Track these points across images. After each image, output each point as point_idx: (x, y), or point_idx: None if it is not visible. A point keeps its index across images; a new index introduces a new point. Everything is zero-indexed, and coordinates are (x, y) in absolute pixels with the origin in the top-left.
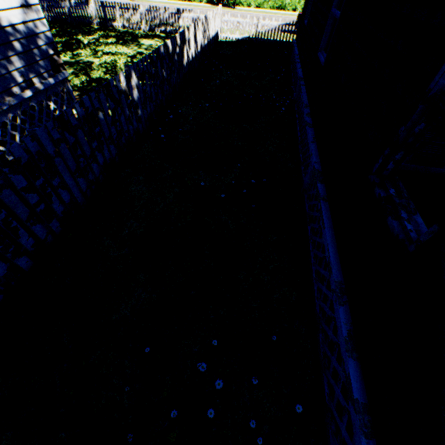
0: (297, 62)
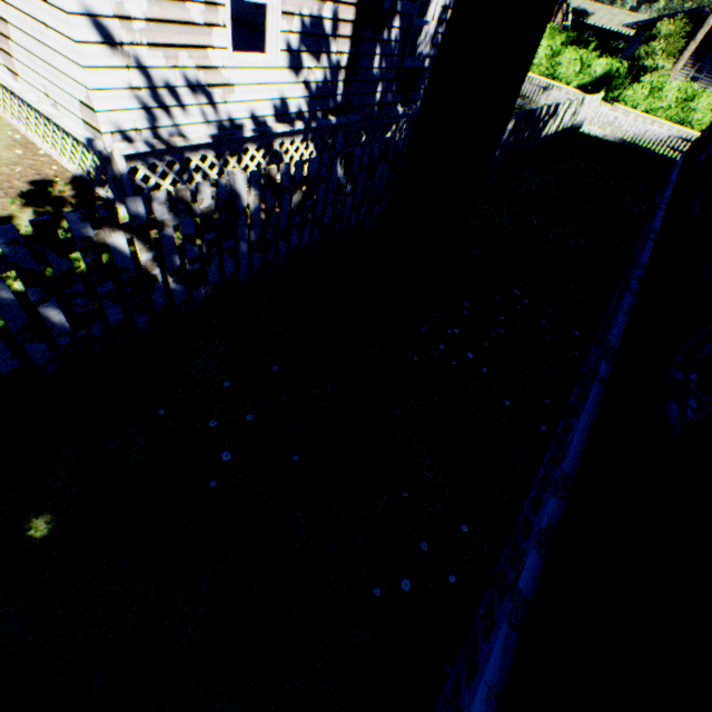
0: (675, 171)
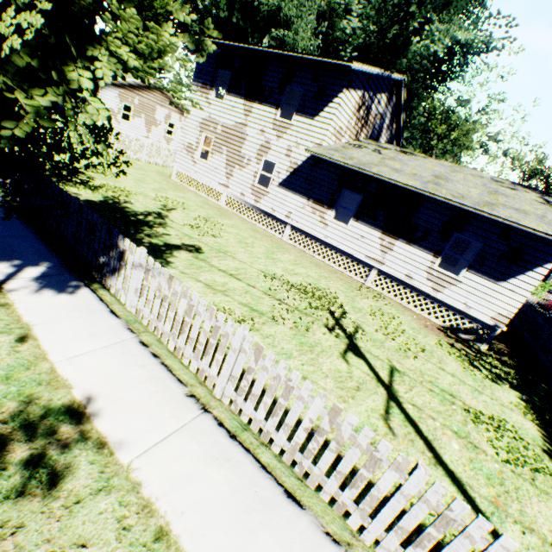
0: None
